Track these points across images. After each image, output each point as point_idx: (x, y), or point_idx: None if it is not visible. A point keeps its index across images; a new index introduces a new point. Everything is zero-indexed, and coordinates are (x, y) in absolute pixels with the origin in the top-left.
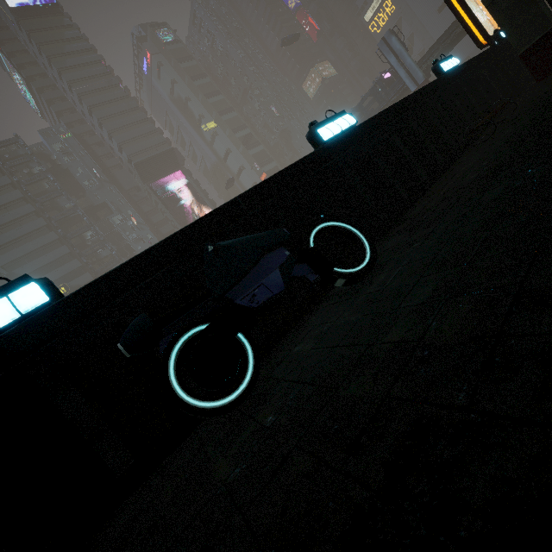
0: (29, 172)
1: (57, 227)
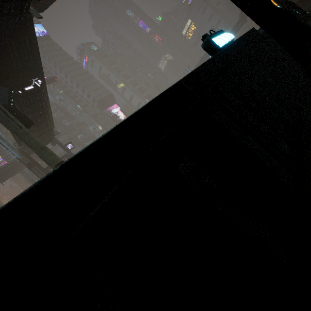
0: None
1: (65, 133)
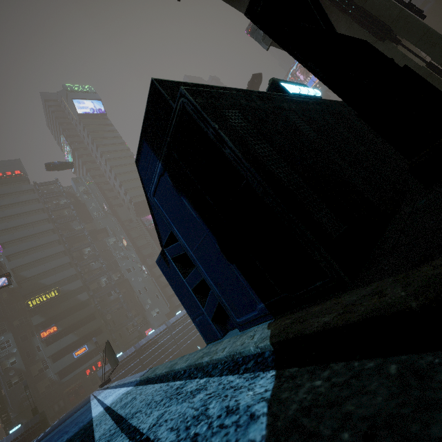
0: (57, 203)
1: (65, 242)
